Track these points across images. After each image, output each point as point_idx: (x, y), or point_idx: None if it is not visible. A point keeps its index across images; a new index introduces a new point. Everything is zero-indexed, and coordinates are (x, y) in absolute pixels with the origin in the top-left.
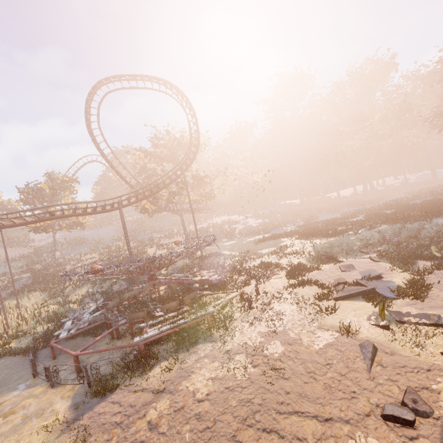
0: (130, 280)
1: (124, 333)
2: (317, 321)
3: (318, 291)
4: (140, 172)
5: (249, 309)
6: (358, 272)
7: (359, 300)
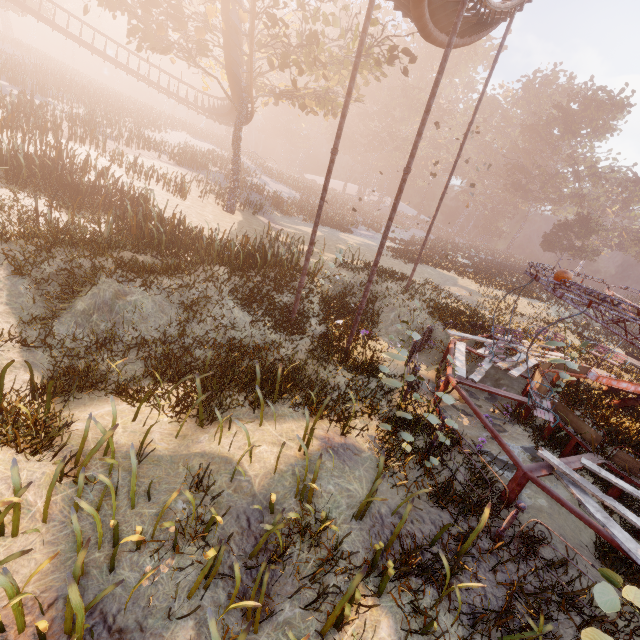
0: (266, 306)
1: None
2: None
3: None
4: None
5: None
6: None
7: None
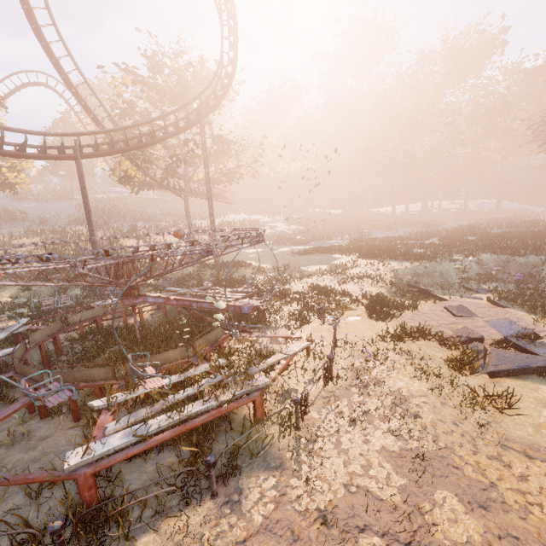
0: (92, 288)
1: (55, 408)
2: (488, 426)
3: (443, 350)
4: (123, 113)
5: (330, 377)
6: (486, 321)
7: (535, 381)
